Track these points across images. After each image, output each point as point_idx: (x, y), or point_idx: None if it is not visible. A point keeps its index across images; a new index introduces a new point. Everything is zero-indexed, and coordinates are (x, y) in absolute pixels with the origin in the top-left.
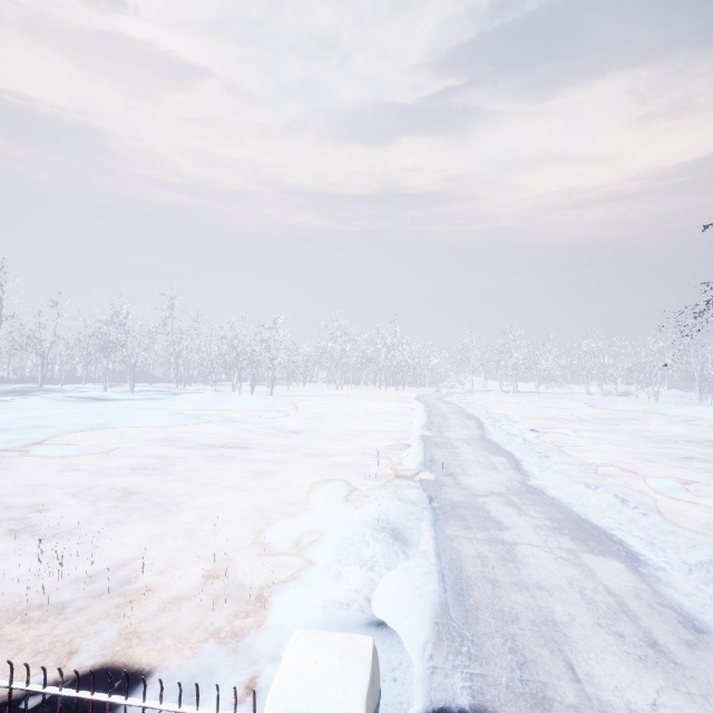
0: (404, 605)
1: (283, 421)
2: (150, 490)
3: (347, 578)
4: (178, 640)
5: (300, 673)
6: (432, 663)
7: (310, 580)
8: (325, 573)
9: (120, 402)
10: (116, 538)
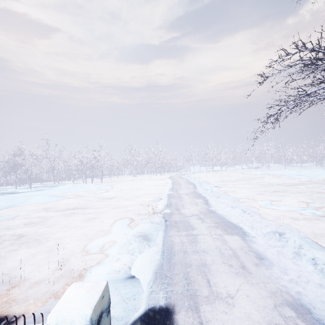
0: (144, 267)
1: (105, 194)
2: (33, 233)
3: (121, 260)
4: (36, 299)
5: (67, 301)
6: (151, 289)
7: (104, 263)
8: (112, 259)
9: (23, 193)
10: (11, 258)
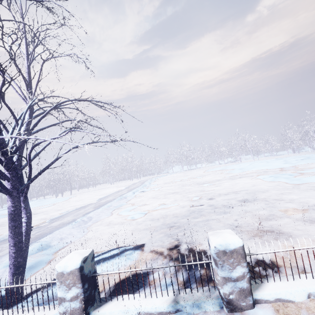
0: None
1: (45, 209)
2: None
3: None
4: None
5: None
6: None
7: None
8: None
9: None
10: None
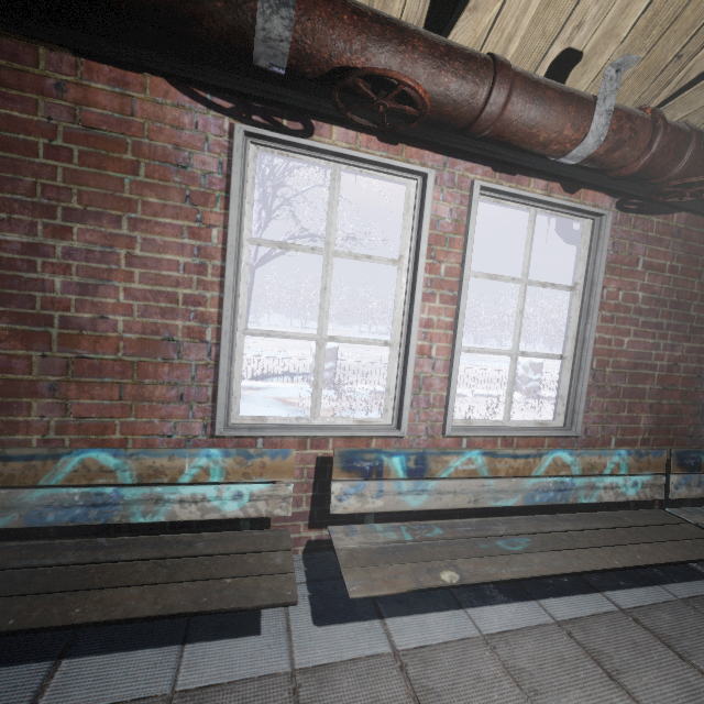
0: None
1: None
2: None
3: None
4: None
5: None
6: None
7: None
8: None
9: None
10: None
